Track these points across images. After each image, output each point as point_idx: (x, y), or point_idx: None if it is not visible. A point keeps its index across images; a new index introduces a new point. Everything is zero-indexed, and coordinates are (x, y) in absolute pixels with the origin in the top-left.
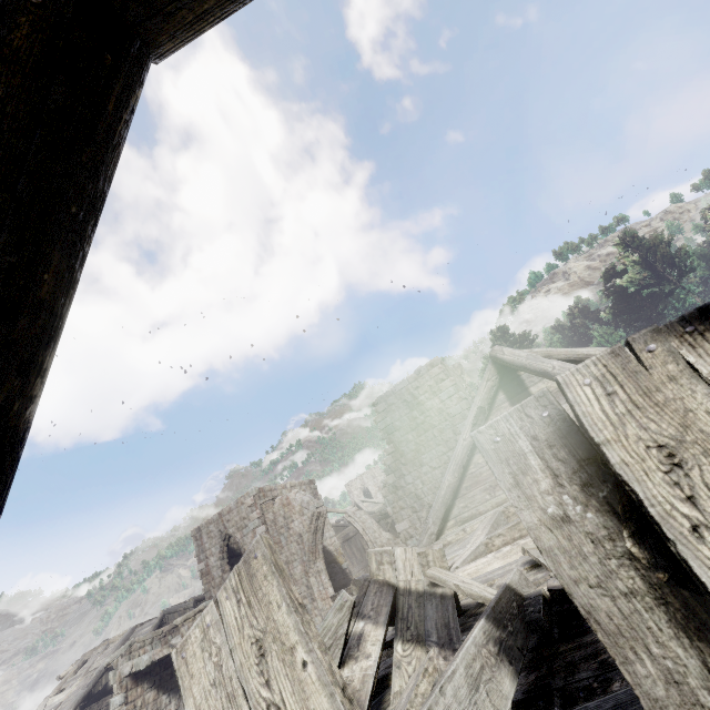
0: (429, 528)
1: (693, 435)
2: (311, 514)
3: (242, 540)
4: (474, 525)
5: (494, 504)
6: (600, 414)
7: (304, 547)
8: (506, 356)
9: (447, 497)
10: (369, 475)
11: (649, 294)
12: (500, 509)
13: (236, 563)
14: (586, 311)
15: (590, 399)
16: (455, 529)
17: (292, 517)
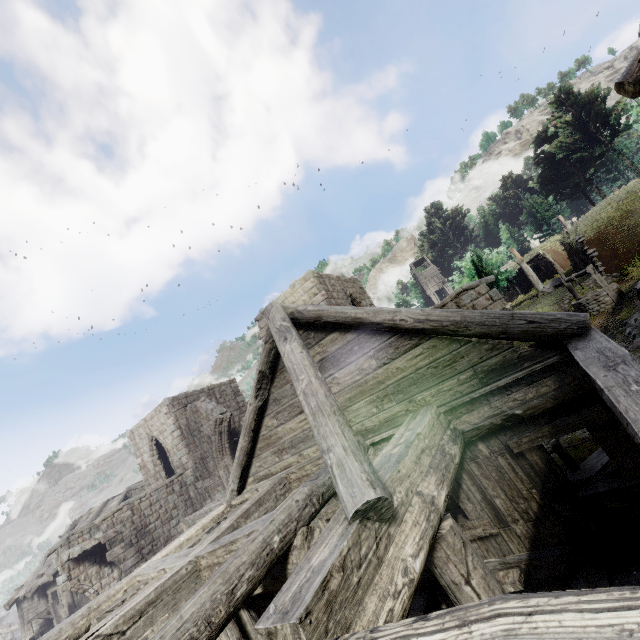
0: (230, 485)
1: None
2: (214, 420)
3: (164, 442)
4: (264, 486)
5: (282, 467)
6: None
7: (213, 446)
8: (268, 322)
9: (241, 459)
10: None
11: (579, 159)
12: (283, 475)
13: None
14: (519, 180)
15: None
16: (253, 486)
17: (201, 422)
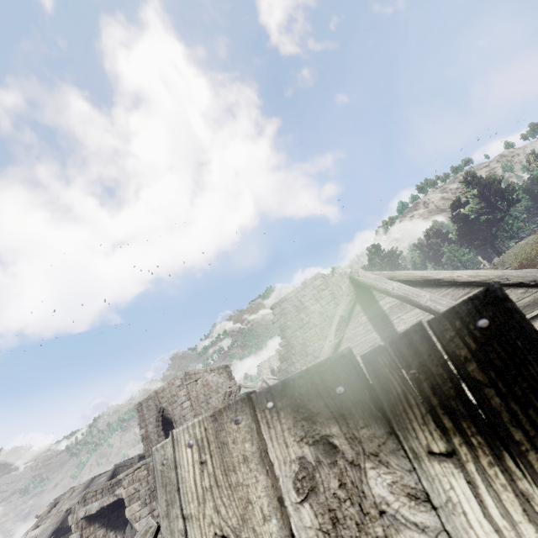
0: None
1: (246, 533)
2: (224, 392)
3: (172, 412)
4: None
5: None
6: (191, 484)
7: None
8: (360, 277)
9: None
10: (275, 358)
11: (485, 220)
12: None
13: (170, 428)
14: (438, 232)
15: (188, 465)
16: None
17: (210, 394)
